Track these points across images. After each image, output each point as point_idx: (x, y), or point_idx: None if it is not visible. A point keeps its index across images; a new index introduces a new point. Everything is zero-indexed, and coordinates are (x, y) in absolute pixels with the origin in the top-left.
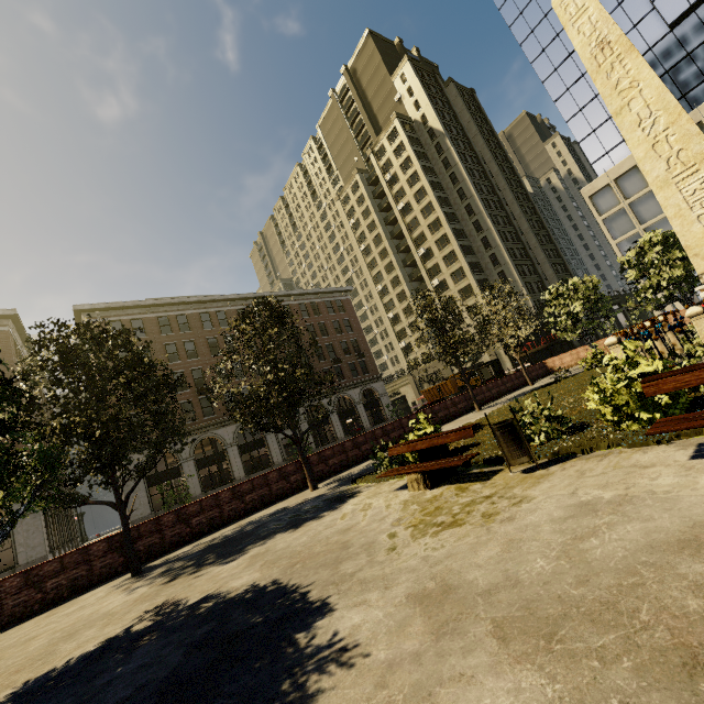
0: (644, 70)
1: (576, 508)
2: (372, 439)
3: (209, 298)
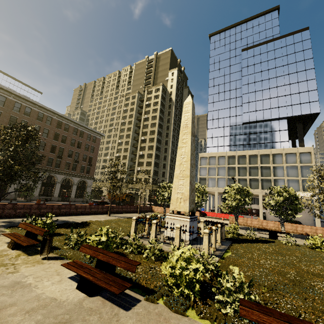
0: (189, 141)
1: (13, 283)
2: (50, 208)
3: (26, 98)
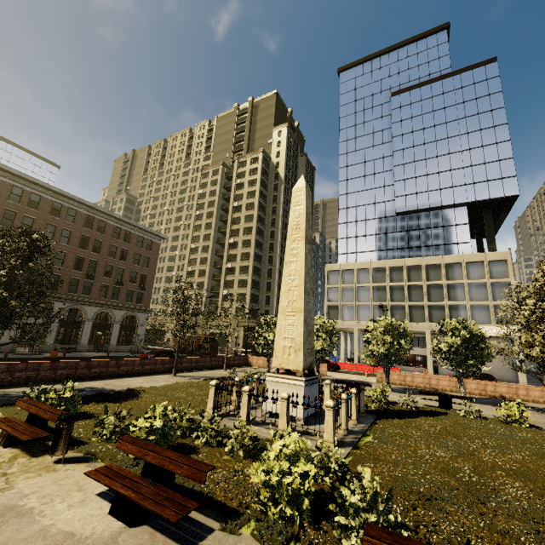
0: (302, 252)
1: (3, 509)
2: (73, 367)
3: (32, 179)
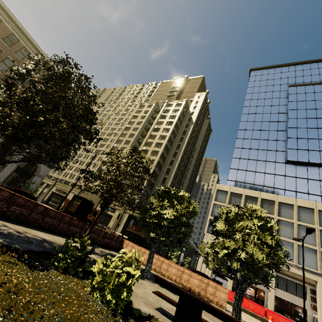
0: None
1: None
2: None
3: (0, 1)
